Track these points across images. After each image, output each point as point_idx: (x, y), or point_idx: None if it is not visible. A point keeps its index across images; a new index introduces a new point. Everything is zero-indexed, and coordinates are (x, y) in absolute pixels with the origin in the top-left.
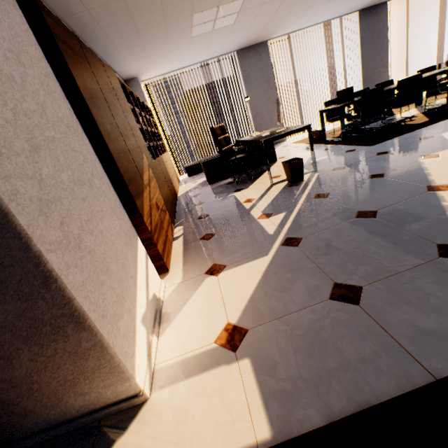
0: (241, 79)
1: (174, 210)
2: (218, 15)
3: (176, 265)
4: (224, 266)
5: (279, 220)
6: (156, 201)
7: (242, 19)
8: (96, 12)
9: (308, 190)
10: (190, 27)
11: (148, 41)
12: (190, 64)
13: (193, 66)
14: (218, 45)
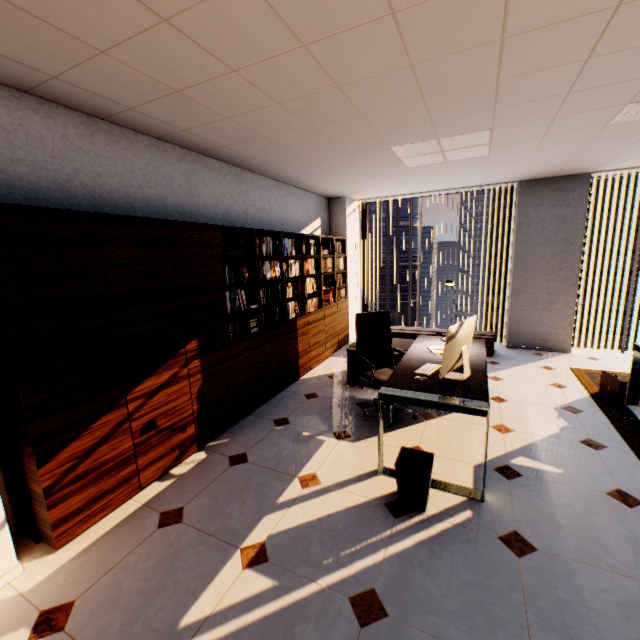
0: (514, 225)
1: (242, 412)
2: (443, 146)
3: (78, 543)
4: (62, 626)
5: (240, 595)
6: (155, 417)
7: (505, 150)
8: (236, 147)
9: (385, 553)
10: (398, 158)
11: (334, 169)
12: (429, 189)
13: (437, 192)
14: (472, 174)
